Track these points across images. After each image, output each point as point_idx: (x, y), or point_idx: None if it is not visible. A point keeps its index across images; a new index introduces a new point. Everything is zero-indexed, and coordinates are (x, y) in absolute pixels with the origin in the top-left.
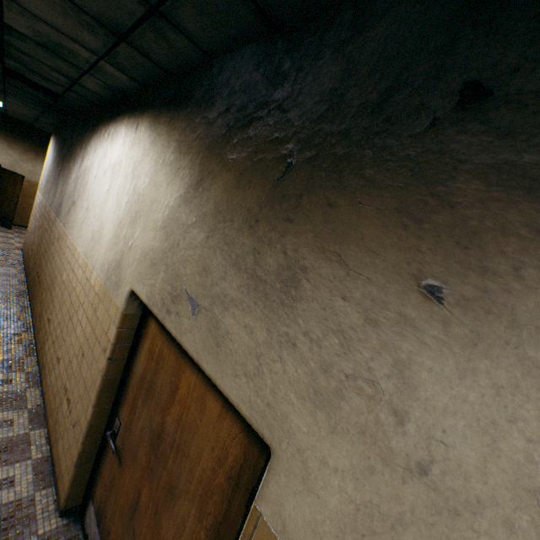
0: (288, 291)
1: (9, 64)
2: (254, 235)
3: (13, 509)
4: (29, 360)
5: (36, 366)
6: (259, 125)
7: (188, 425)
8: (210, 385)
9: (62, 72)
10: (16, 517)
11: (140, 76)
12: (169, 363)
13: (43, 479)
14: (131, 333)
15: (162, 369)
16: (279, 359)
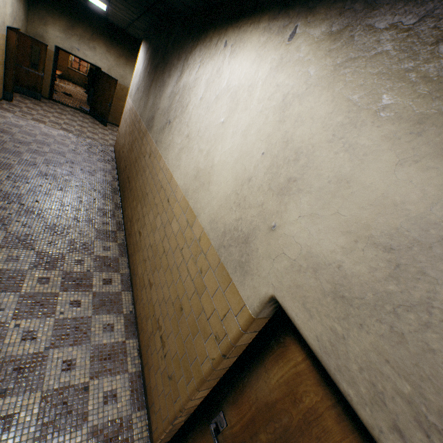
0: None
1: None
2: None
3: (116, 428)
4: (122, 261)
5: (127, 268)
6: None
7: None
8: None
9: None
10: (119, 439)
11: None
12: None
13: (137, 398)
14: (252, 334)
15: (318, 442)
16: None
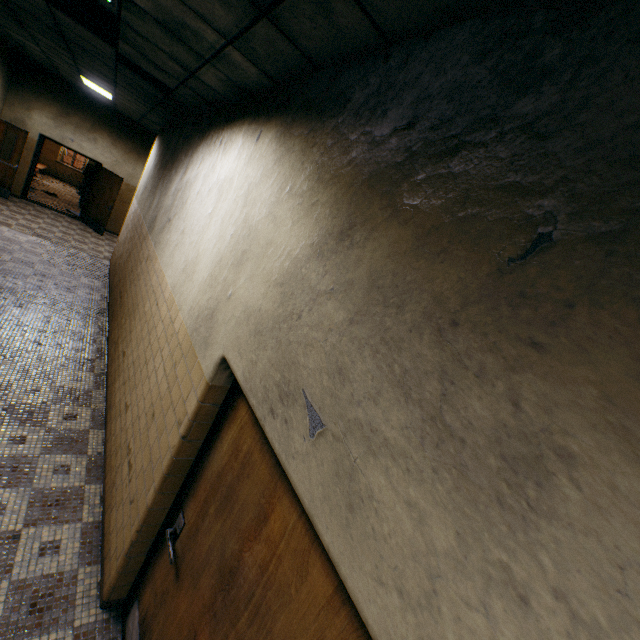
0: (520, 484)
1: (123, 49)
2: (444, 347)
3: (52, 584)
4: (97, 394)
5: (104, 403)
6: (475, 155)
7: (276, 584)
8: (319, 542)
9: (180, 60)
10: (54, 596)
11: (274, 69)
12: (259, 474)
13: (90, 551)
14: (213, 409)
15: (248, 479)
16: (483, 610)
